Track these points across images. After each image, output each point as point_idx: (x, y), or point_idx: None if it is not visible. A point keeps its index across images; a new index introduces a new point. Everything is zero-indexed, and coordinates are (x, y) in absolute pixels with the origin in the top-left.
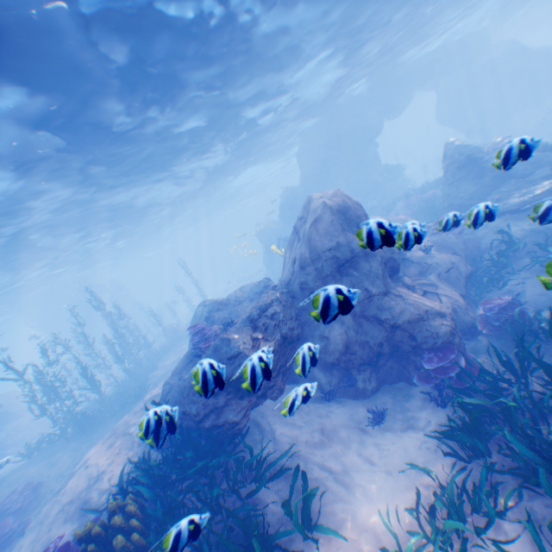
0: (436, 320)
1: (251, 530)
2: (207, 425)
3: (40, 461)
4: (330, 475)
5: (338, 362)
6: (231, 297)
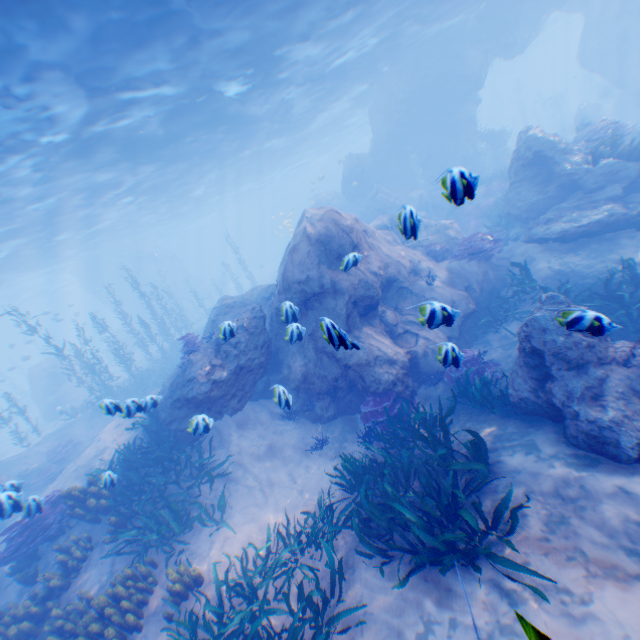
0: (384, 368)
1: (182, 511)
2: (173, 428)
3: (82, 422)
4: (257, 483)
5: (300, 390)
6: (240, 302)
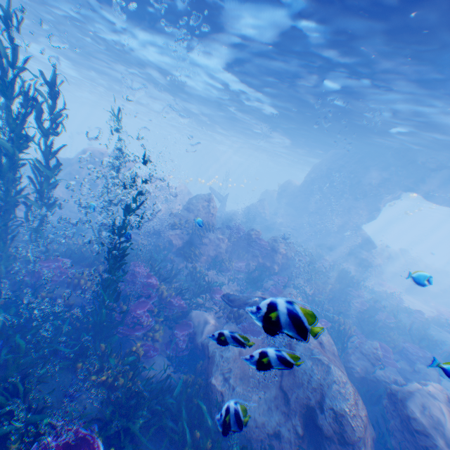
0: None
1: None
2: None
3: None
4: None
5: None
6: None
